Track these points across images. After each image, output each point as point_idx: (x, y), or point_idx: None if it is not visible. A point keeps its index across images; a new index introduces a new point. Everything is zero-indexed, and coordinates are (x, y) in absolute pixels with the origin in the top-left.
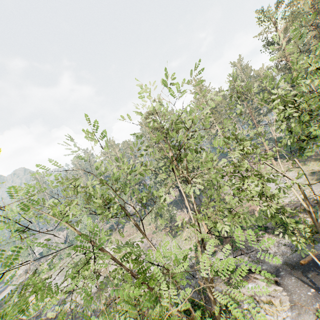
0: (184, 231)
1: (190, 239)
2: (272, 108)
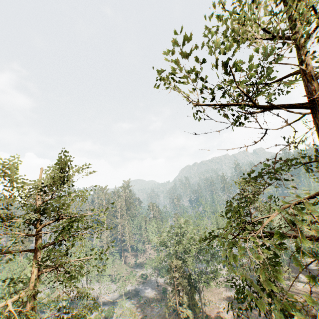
0: None
1: None
2: None
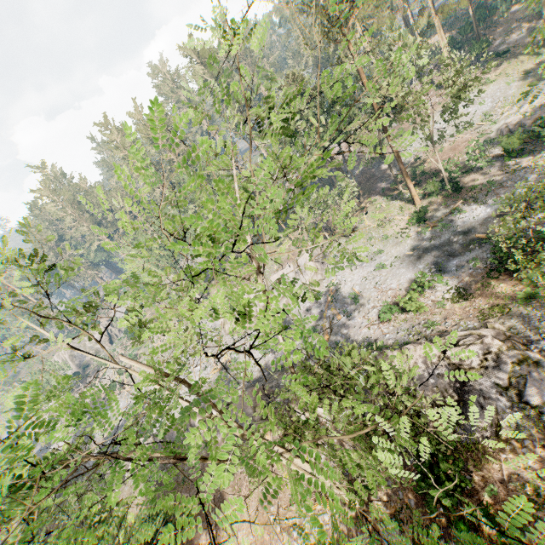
0: (364, 220)
1: (389, 221)
2: None
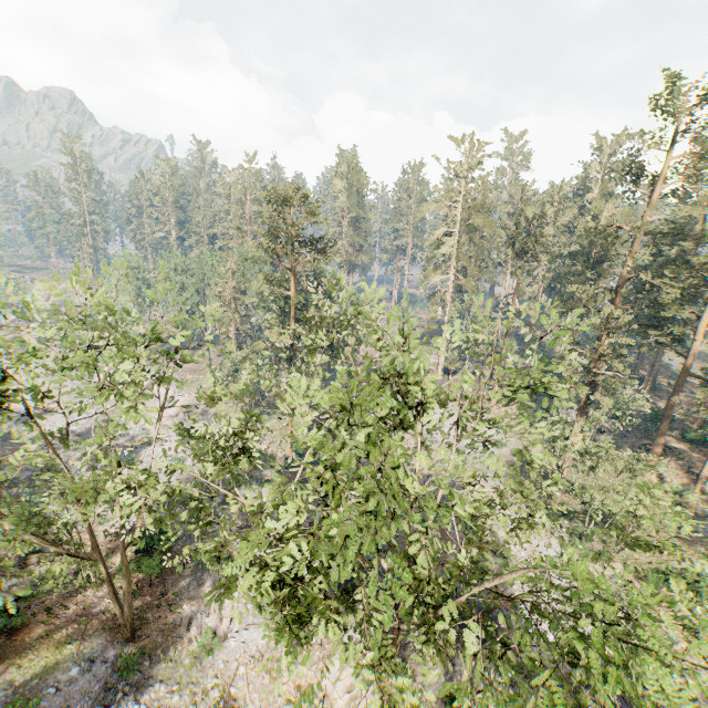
0: (267, 421)
1: (262, 440)
2: (572, 298)
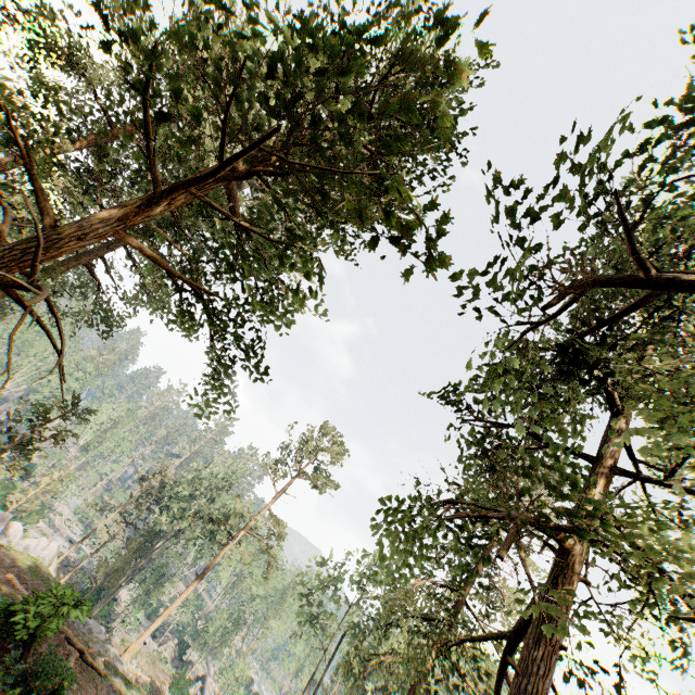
0: None
1: None
2: None
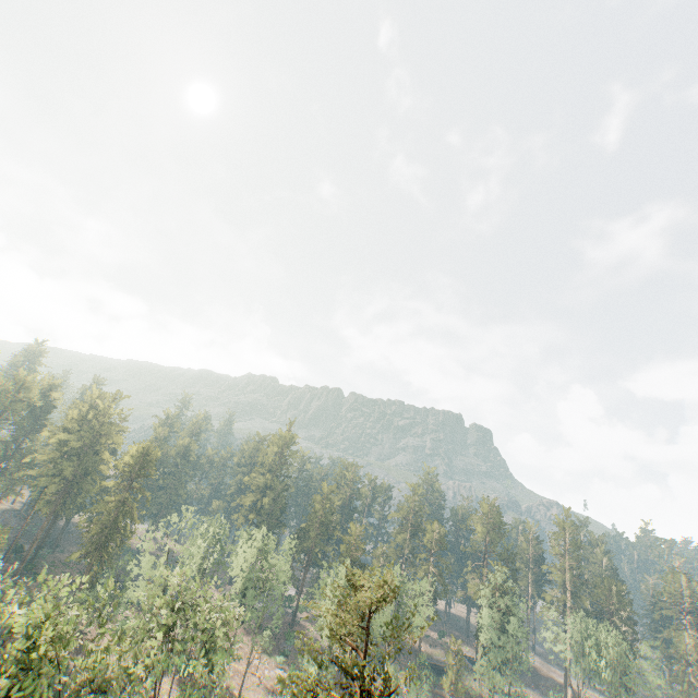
0: None
1: None
2: None
